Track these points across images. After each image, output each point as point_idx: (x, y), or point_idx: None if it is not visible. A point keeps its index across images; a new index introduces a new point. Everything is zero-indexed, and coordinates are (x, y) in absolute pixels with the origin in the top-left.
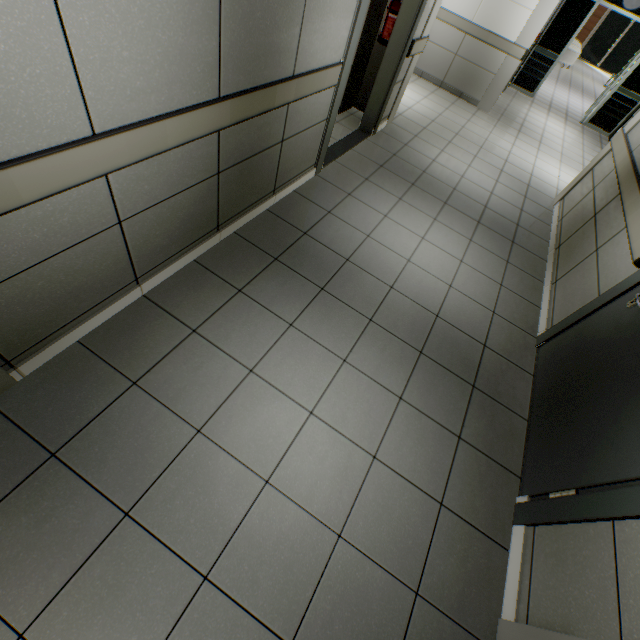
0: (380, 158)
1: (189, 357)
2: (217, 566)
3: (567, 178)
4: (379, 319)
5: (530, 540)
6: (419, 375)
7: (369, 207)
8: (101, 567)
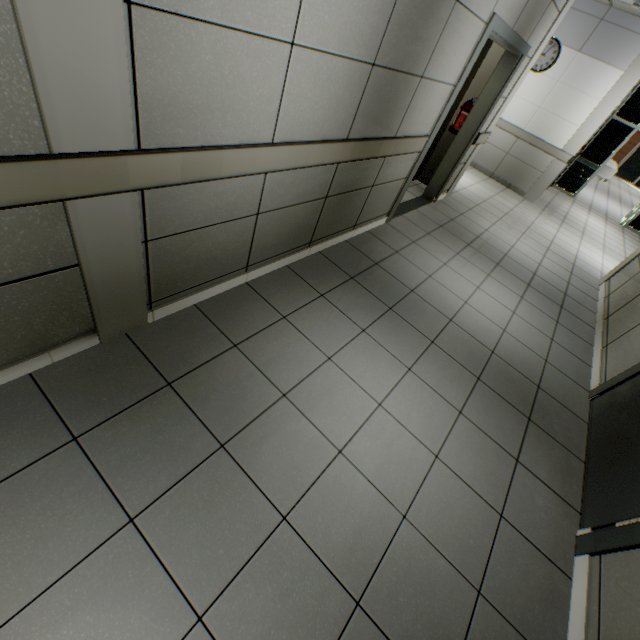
0: (440, 220)
1: (279, 336)
2: (295, 511)
3: (610, 266)
4: (440, 343)
5: (596, 568)
6: (477, 397)
7: (430, 254)
8: (199, 483)
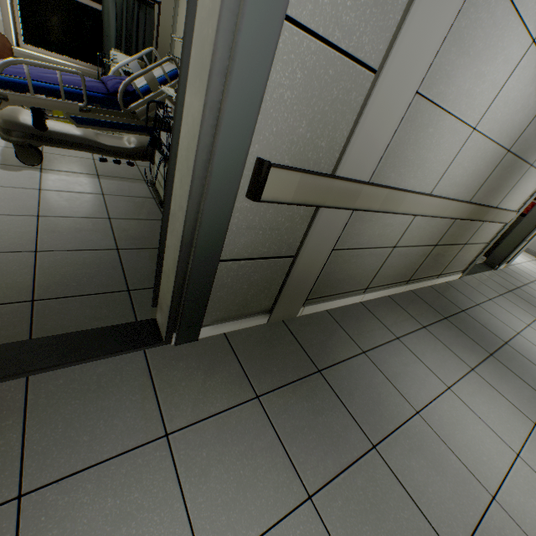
0: (506, 285)
1: (397, 353)
2: None
3: None
4: None
5: None
6: None
7: (510, 313)
8: (361, 479)
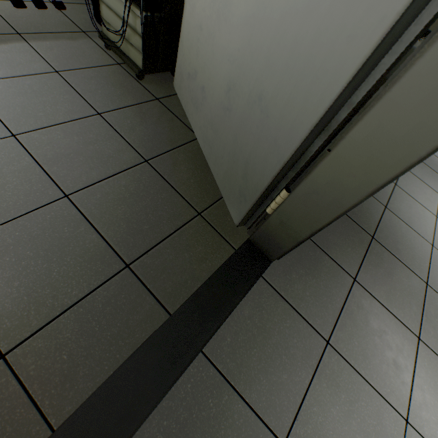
0: None
1: (402, 199)
2: None
3: None
4: None
5: None
6: None
7: None
8: (432, 311)
